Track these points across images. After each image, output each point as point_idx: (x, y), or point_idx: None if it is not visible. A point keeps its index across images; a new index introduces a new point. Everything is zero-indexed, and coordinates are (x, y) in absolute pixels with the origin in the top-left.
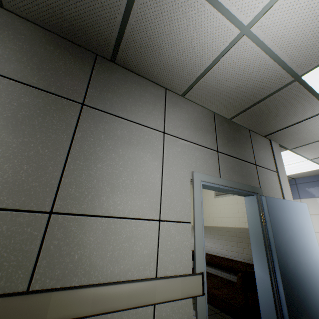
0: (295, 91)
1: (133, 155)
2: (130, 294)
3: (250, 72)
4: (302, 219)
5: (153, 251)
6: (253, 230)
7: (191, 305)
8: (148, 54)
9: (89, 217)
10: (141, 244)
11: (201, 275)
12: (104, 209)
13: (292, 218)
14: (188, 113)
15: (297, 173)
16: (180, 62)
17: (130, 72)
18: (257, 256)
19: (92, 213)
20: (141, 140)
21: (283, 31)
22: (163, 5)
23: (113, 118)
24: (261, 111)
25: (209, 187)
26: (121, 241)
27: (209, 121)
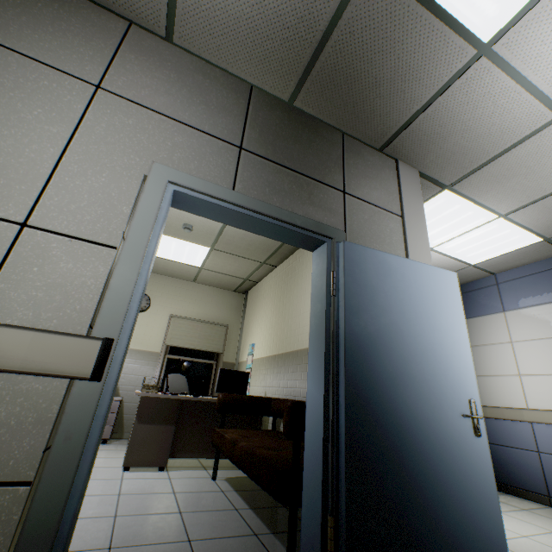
0: (383, 1)
1: None
2: None
3: None
4: (438, 298)
5: None
6: (315, 309)
7: (58, 397)
8: None
9: None
10: None
11: (101, 342)
12: None
13: (408, 291)
14: (180, 72)
15: (494, 257)
16: None
17: None
18: (314, 359)
19: None
20: (27, 85)
21: None
22: None
23: None
24: (340, 72)
25: (206, 209)
26: None
27: (233, 97)
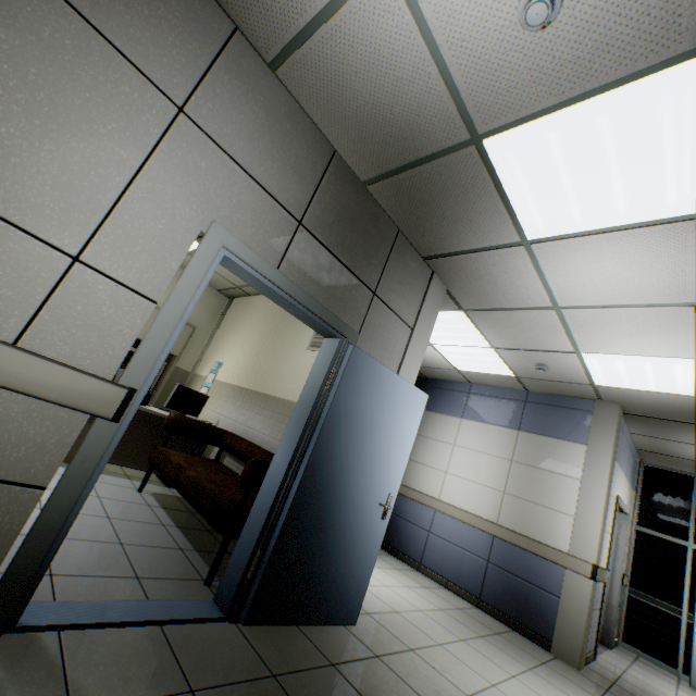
0: (473, 171)
1: (67, 102)
2: None
3: (399, 76)
4: (405, 413)
5: (28, 301)
6: (307, 393)
7: (79, 427)
8: None
9: None
10: (1, 275)
11: (127, 391)
12: None
13: (386, 402)
14: (270, 113)
15: (476, 372)
16: None
17: None
18: (290, 434)
19: None
20: (107, 86)
21: (454, 1)
22: None
23: None
24: (418, 191)
25: (247, 276)
26: None
27: (313, 159)
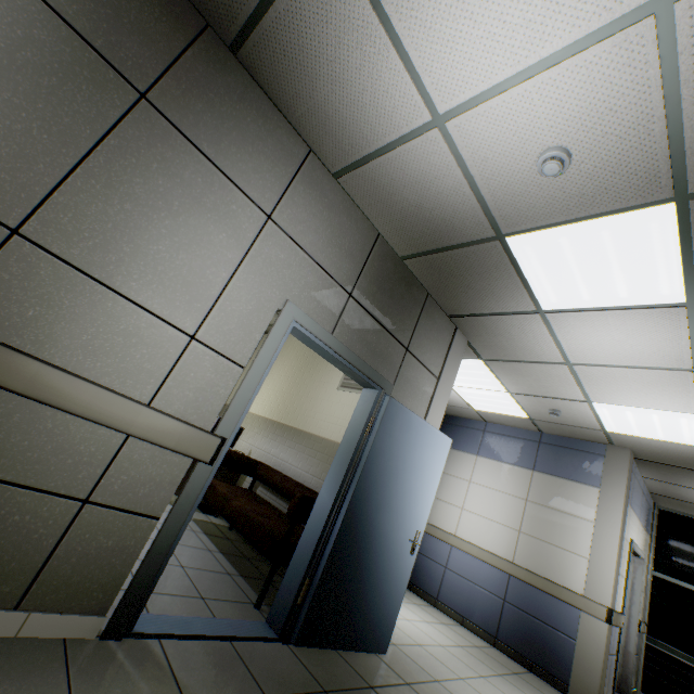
0: (496, 258)
1: (196, 222)
2: (95, 402)
3: (439, 191)
4: (432, 456)
5: (160, 371)
6: (349, 437)
7: (185, 469)
8: (295, 74)
9: (76, 271)
10: (145, 353)
11: (221, 440)
12: (108, 274)
13: (416, 446)
14: (331, 210)
15: (492, 412)
16: (341, 117)
17: (259, 87)
18: (334, 474)
19: (84, 268)
20: (222, 207)
21: (487, 152)
22: (332, 13)
23: (188, 148)
24: (448, 267)
25: (307, 340)
26: (115, 331)
27: (362, 243)
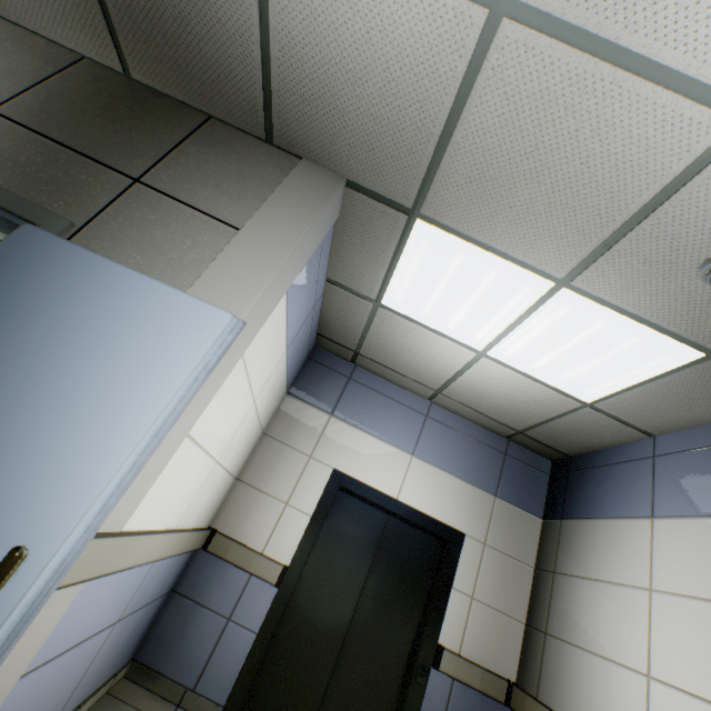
0: None
1: None
2: None
3: None
4: (141, 342)
5: None
6: None
7: None
8: None
9: None
10: None
11: None
12: None
13: (81, 315)
14: None
15: (624, 391)
16: None
17: None
18: None
19: None
20: None
21: None
22: None
23: None
24: (136, 8)
25: None
26: None
27: (39, 65)
